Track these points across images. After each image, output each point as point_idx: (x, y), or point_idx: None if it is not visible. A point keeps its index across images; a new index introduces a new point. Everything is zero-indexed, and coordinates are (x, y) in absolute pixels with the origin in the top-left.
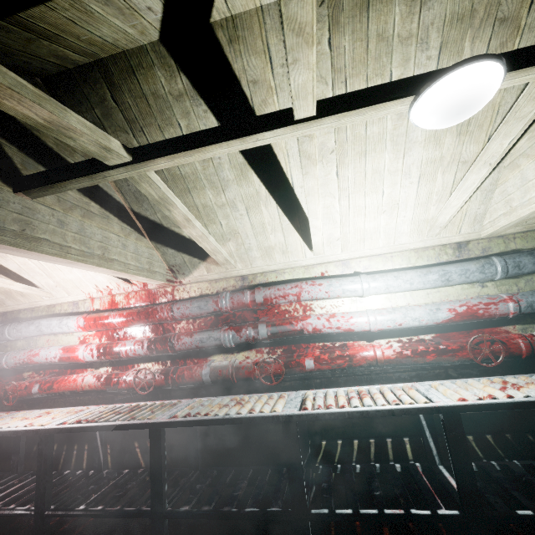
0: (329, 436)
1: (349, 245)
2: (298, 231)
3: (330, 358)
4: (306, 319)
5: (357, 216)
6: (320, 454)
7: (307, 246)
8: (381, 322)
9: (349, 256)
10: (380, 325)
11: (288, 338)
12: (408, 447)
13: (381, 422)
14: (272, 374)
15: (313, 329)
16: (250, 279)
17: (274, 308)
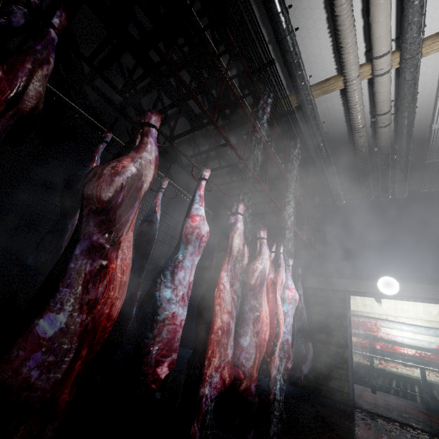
0: (384, 376)
1: (397, 311)
2: (377, 302)
3: (386, 347)
4: (378, 332)
5: (400, 304)
6: (380, 380)
7: (380, 307)
8: (407, 341)
9: (397, 315)
10: (407, 342)
11: (370, 337)
12: (416, 389)
13: (406, 377)
14: (363, 346)
15: (380, 336)
16: (356, 312)
17: (365, 325)
